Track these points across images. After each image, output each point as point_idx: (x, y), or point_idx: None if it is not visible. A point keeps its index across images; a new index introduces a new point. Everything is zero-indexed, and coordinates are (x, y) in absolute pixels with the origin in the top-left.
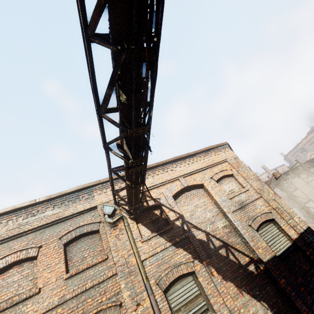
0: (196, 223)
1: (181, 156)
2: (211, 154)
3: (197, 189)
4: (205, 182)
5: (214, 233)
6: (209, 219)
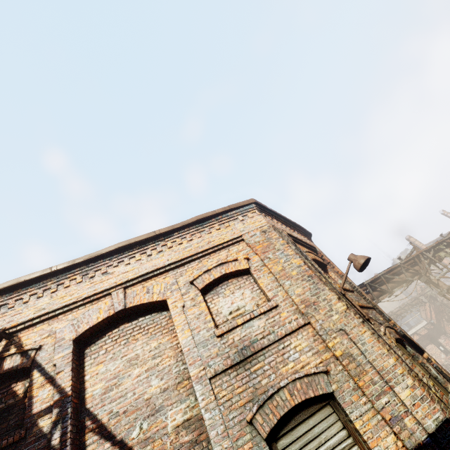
0: (107, 417)
1: (133, 241)
2: (210, 228)
3: (155, 312)
4: (172, 295)
5: (146, 448)
6: (149, 400)
